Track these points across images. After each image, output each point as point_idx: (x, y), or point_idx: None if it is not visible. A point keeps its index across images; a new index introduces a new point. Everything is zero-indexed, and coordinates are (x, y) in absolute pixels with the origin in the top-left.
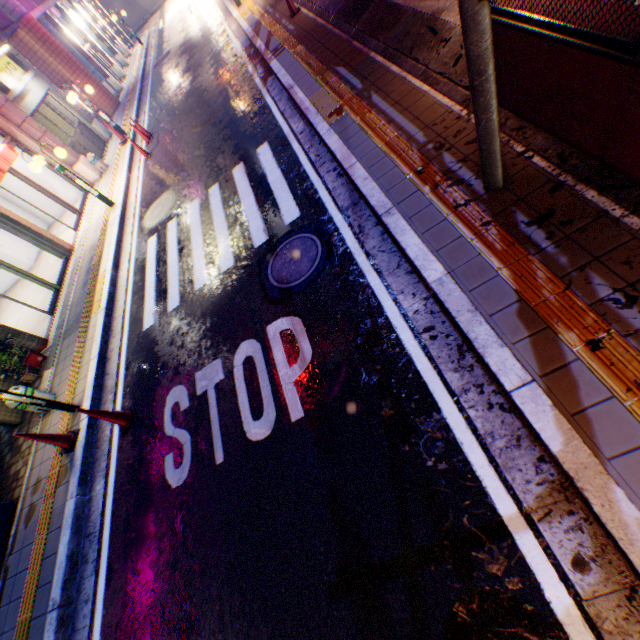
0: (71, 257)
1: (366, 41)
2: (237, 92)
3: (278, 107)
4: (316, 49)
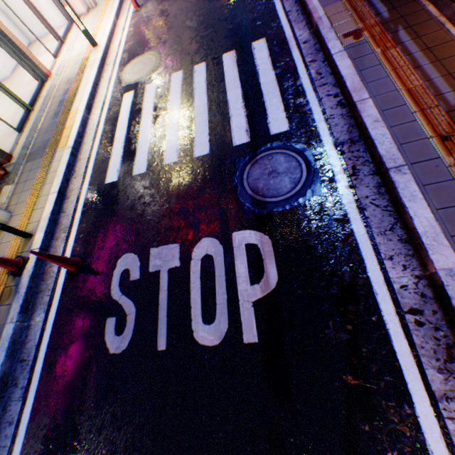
0: (46, 82)
1: None
2: None
3: (283, 5)
4: None
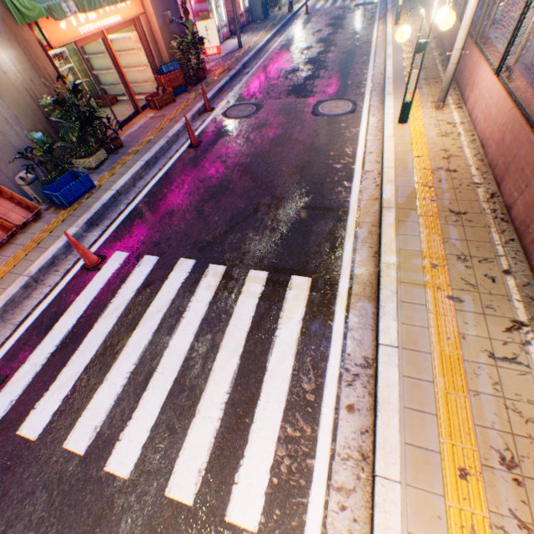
0: None
1: None
2: None
3: None
4: None
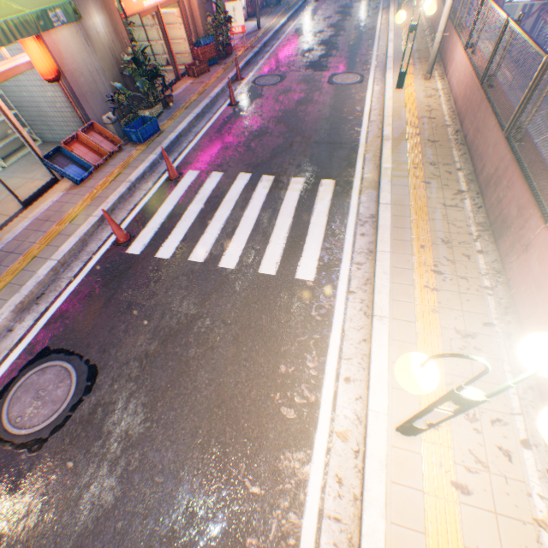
0: None
1: None
2: None
3: None
4: None
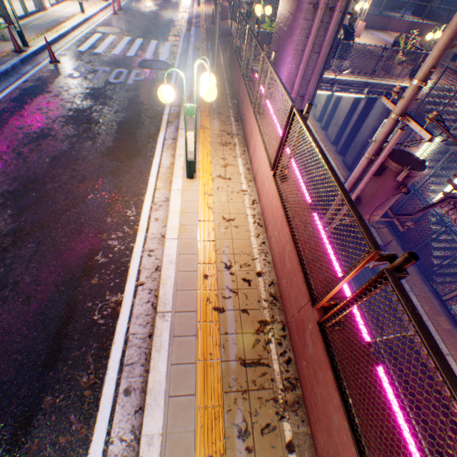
0: (43, 12)
1: (222, 43)
2: (174, 26)
3: (184, 39)
4: (209, 36)
